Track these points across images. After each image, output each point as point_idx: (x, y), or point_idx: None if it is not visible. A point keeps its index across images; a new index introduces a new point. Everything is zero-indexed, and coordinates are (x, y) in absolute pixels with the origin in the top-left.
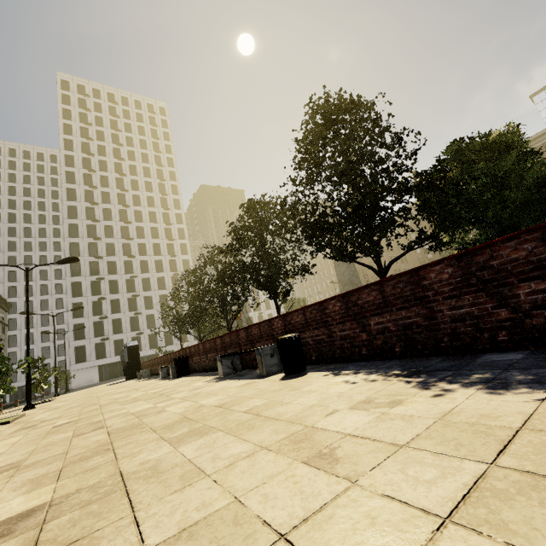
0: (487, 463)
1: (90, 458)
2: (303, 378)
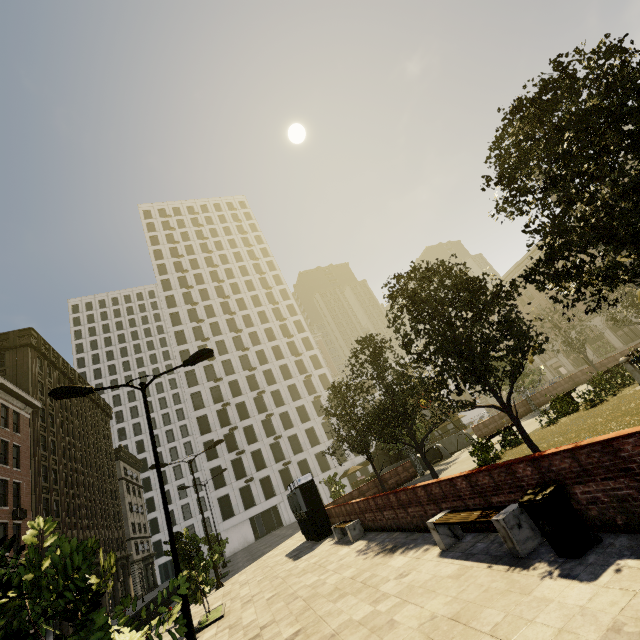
0: None
1: None
2: None
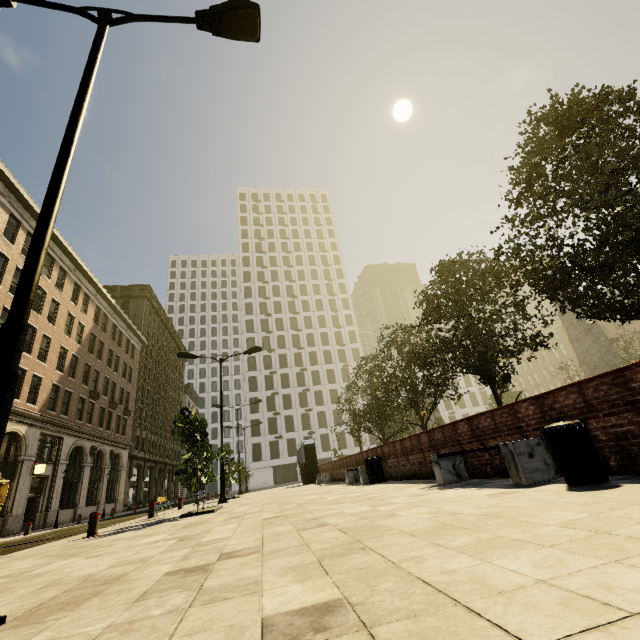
0: None
1: (348, 555)
2: (622, 490)
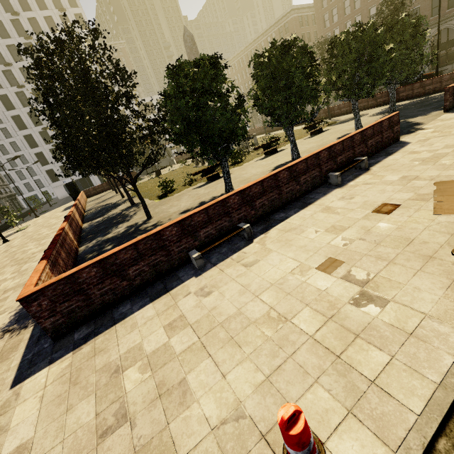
0: None
1: None
2: None
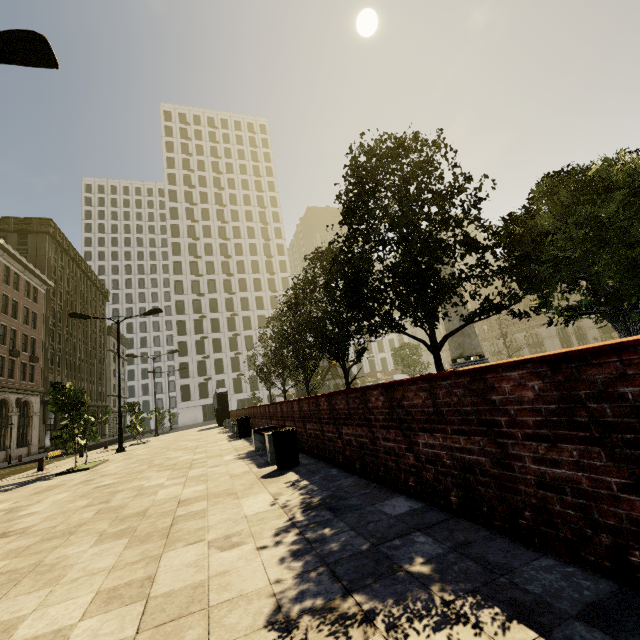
0: (137, 632)
1: (53, 539)
2: (273, 480)
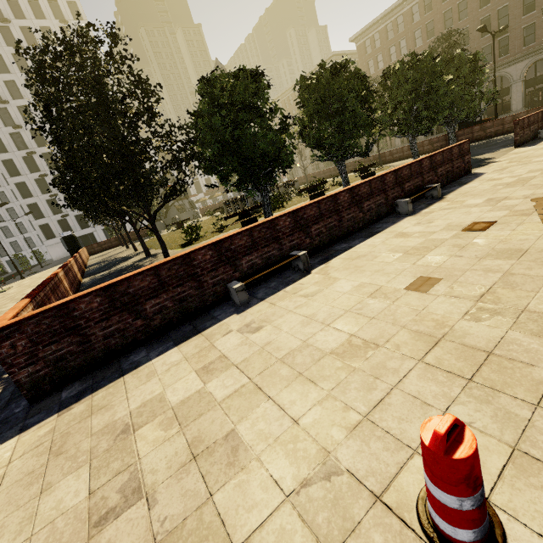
0: None
1: None
2: None
